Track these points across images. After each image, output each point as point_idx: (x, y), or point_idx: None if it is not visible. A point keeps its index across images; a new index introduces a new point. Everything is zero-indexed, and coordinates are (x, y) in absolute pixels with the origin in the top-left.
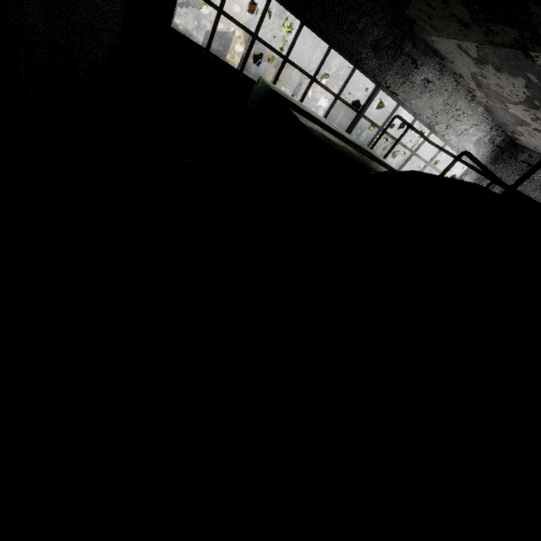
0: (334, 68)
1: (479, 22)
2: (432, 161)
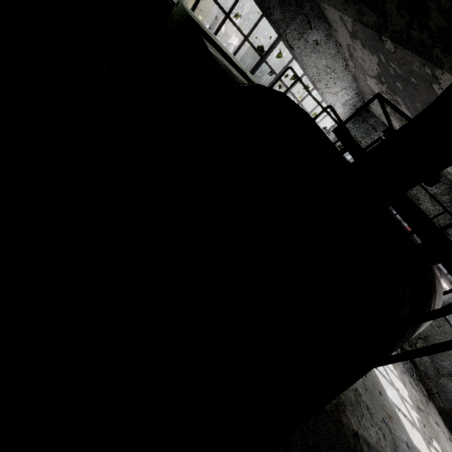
0: (248, 10)
1: (355, 1)
2: (313, 114)
